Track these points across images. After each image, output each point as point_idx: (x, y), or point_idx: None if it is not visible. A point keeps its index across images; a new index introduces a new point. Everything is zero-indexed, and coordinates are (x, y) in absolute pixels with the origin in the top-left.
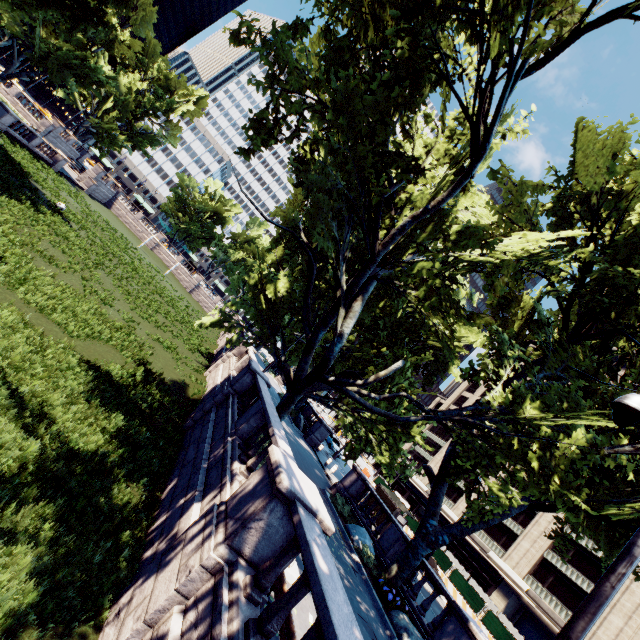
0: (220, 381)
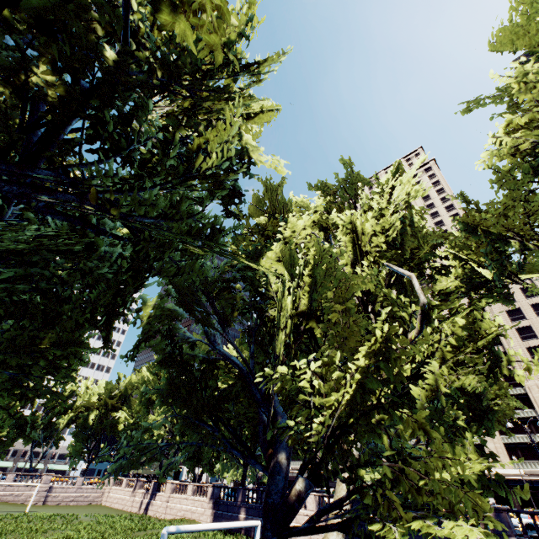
0: None
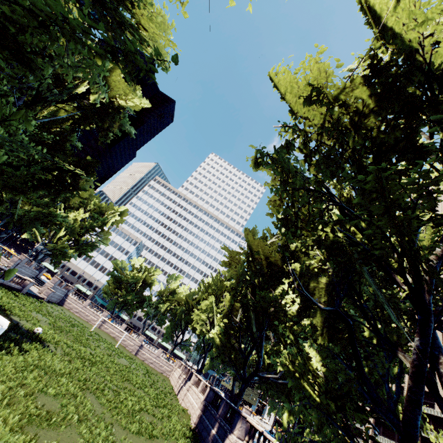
0: None
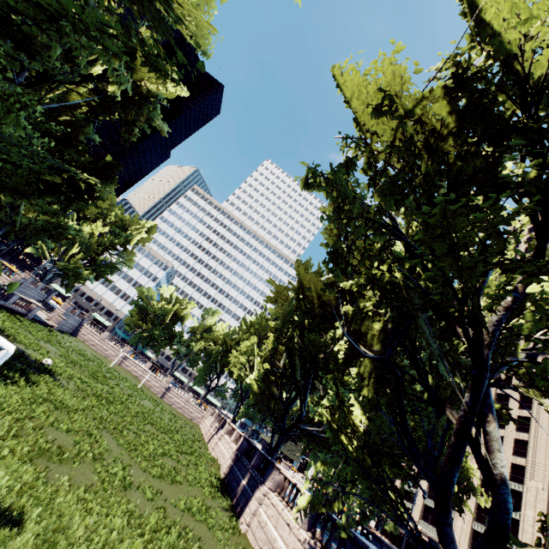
0: None
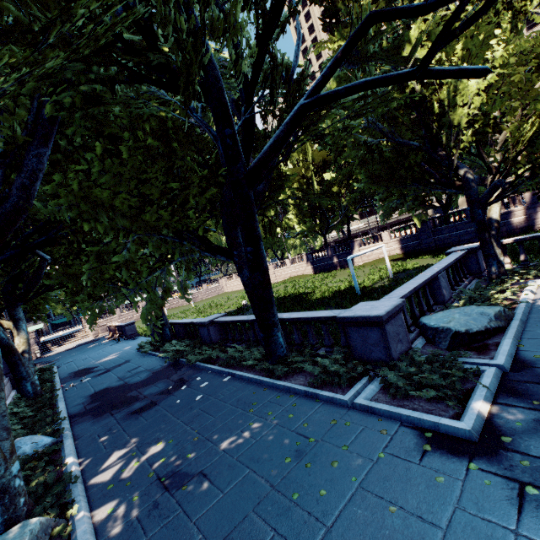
0: (396, 246)
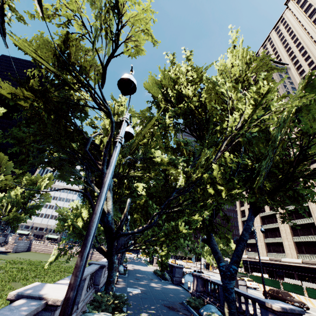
0: None
